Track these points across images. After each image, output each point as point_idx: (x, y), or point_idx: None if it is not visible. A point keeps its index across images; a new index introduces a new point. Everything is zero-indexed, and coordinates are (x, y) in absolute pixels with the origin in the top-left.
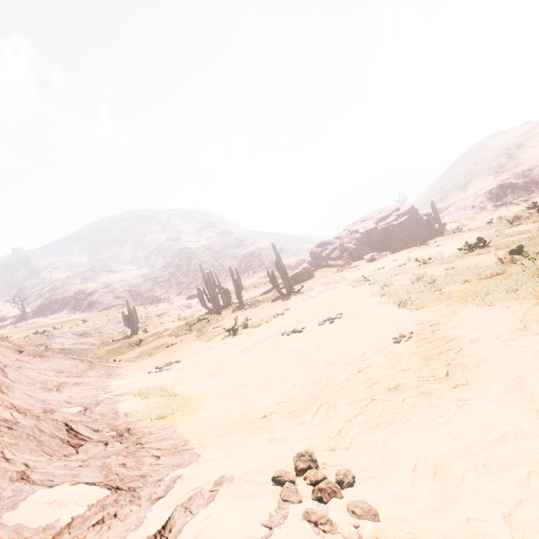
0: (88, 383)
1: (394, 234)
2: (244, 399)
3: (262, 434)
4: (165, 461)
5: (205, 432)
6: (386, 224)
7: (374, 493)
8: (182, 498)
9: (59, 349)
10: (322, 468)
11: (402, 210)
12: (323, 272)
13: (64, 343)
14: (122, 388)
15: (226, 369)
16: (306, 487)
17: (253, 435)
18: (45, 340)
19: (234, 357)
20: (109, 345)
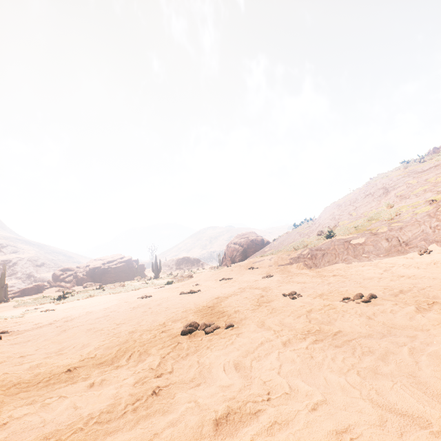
0: None
1: (110, 273)
2: None
3: None
4: None
5: None
6: (108, 266)
7: None
8: None
9: None
10: None
11: (123, 259)
12: (52, 290)
13: None
14: None
15: None
16: None
17: None
18: None
19: None
20: None
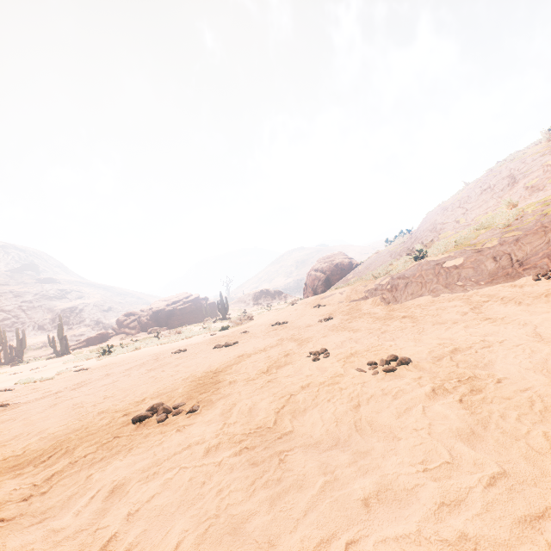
0: None
1: (176, 315)
2: None
3: None
4: None
5: None
6: (173, 307)
7: None
8: None
9: None
10: None
11: (189, 298)
12: (117, 338)
13: None
14: None
15: None
16: None
17: None
18: None
19: None
20: None
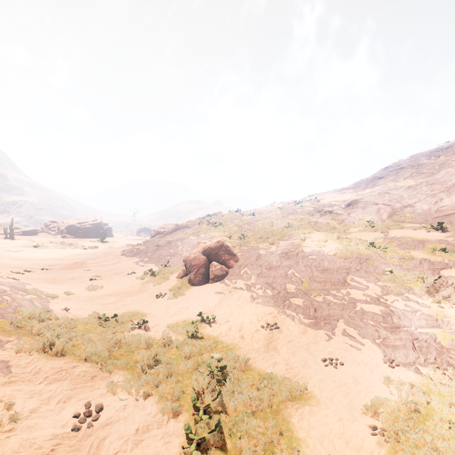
0: None
1: (82, 230)
2: None
3: None
4: None
5: None
6: (82, 225)
7: None
8: None
9: None
10: None
11: (94, 222)
12: (42, 235)
13: None
14: None
15: None
16: None
17: None
18: None
19: None
20: None
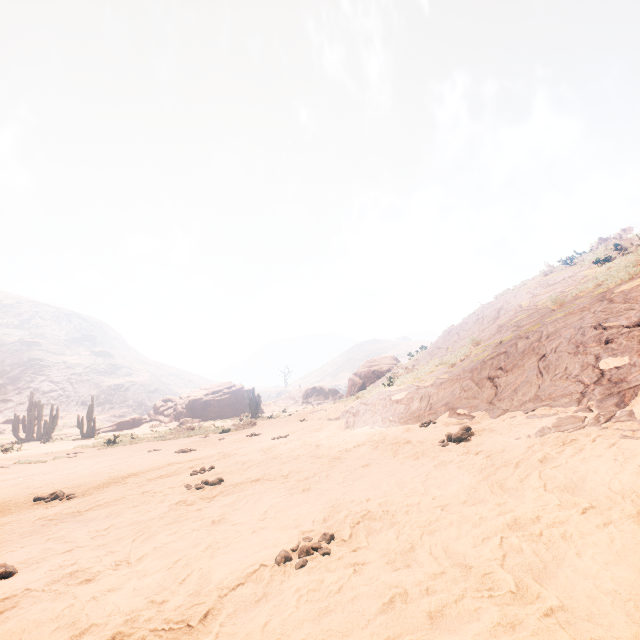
0: None
1: (213, 407)
2: None
3: None
4: None
5: None
6: (211, 397)
7: None
8: None
9: None
10: None
11: (230, 389)
12: (148, 425)
13: None
14: None
15: None
16: None
17: None
18: None
19: None
20: None
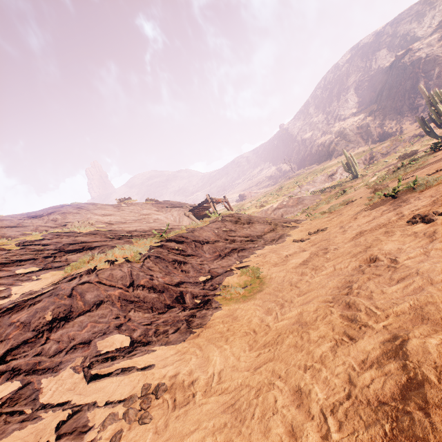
0: (248, 249)
1: None
2: (270, 304)
3: (219, 347)
4: (173, 335)
5: (216, 323)
6: None
7: (134, 439)
8: (129, 365)
9: (296, 198)
10: (166, 400)
11: None
12: None
13: (308, 189)
14: (251, 260)
15: (315, 259)
16: (137, 403)
17: (216, 344)
18: (297, 189)
19: (341, 243)
20: (330, 192)
